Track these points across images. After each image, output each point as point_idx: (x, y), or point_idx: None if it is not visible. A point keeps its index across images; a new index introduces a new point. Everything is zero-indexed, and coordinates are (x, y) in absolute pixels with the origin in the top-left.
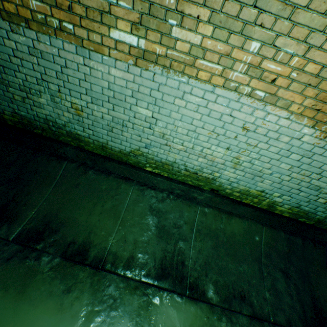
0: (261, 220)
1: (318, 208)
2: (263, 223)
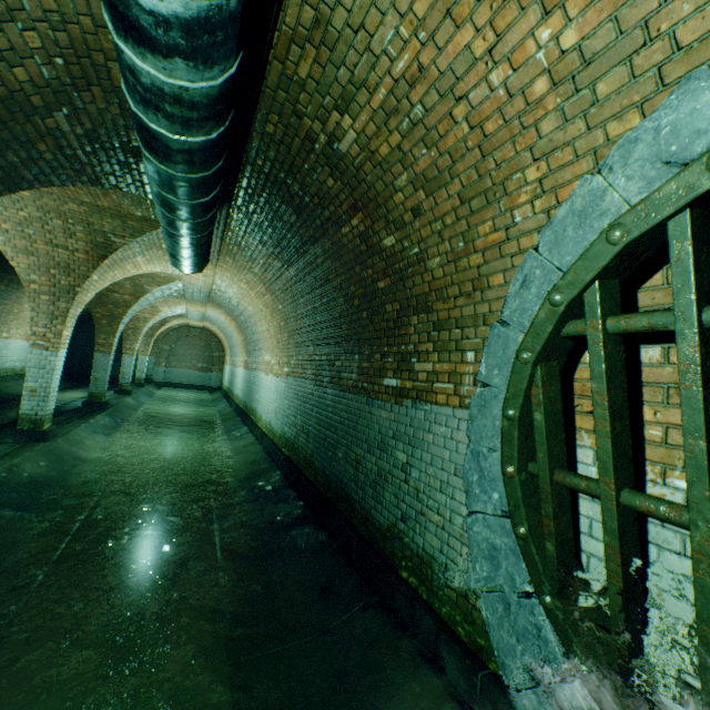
0: None
1: None
2: None
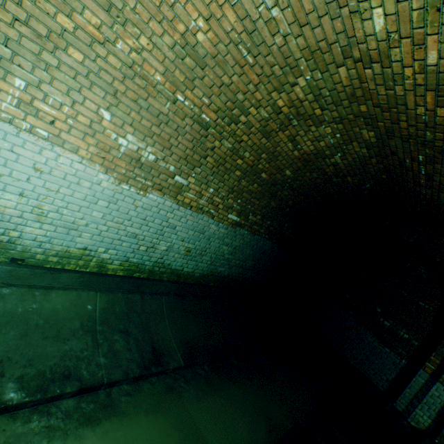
0: (96, 287)
1: (145, 257)
2: (99, 289)
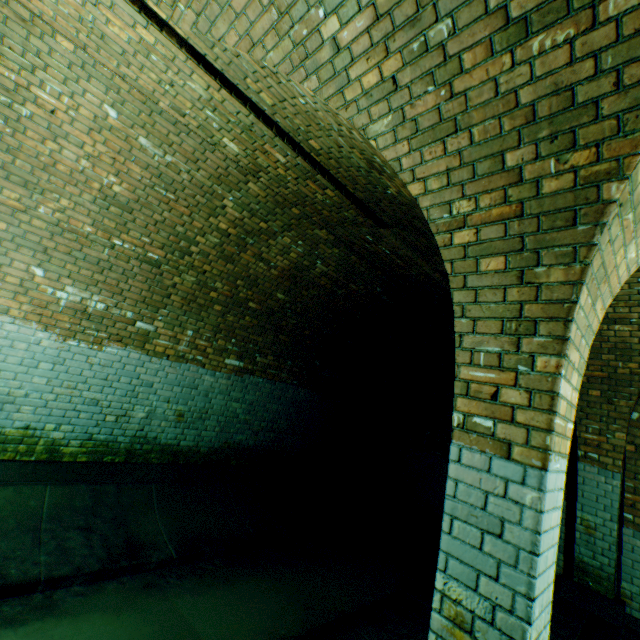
0: (46, 480)
1: (116, 431)
2: (51, 482)
